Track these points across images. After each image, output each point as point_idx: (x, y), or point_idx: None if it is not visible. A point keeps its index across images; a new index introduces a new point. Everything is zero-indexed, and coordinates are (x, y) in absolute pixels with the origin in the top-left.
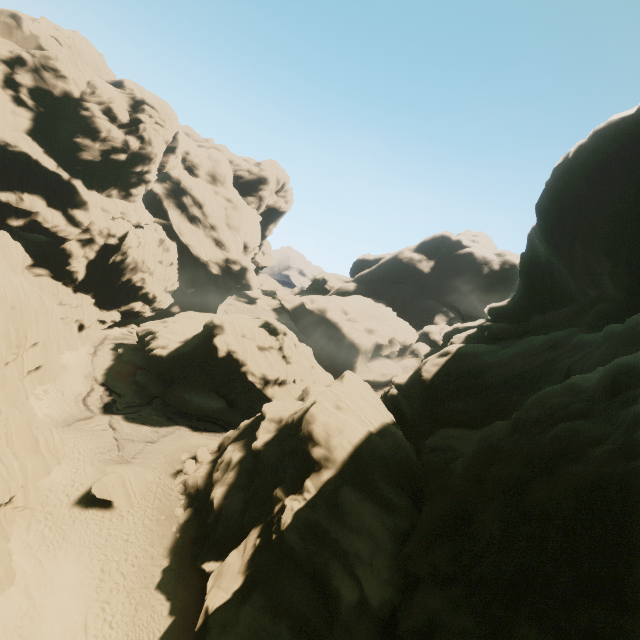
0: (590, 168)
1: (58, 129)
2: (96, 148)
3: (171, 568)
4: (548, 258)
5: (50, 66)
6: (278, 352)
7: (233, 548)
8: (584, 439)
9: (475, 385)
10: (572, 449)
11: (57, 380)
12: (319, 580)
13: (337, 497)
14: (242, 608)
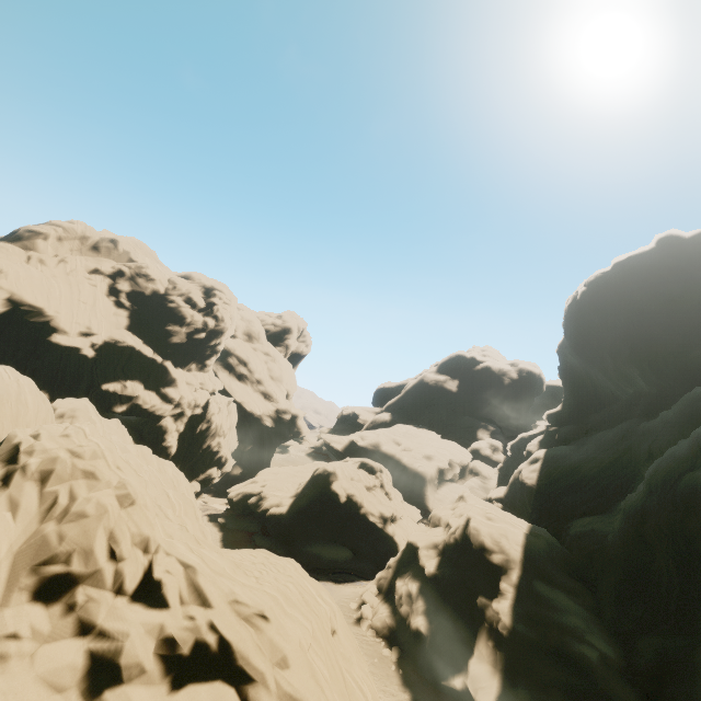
0: (597, 306)
1: (149, 321)
2: (183, 332)
3: (415, 699)
4: (584, 368)
5: (143, 273)
6: (381, 490)
7: (467, 660)
8: None
9: (578, 480)
10: (700, 487)
11: None
12: (561, 653)
13: (534, 589)
14: (517, 691)
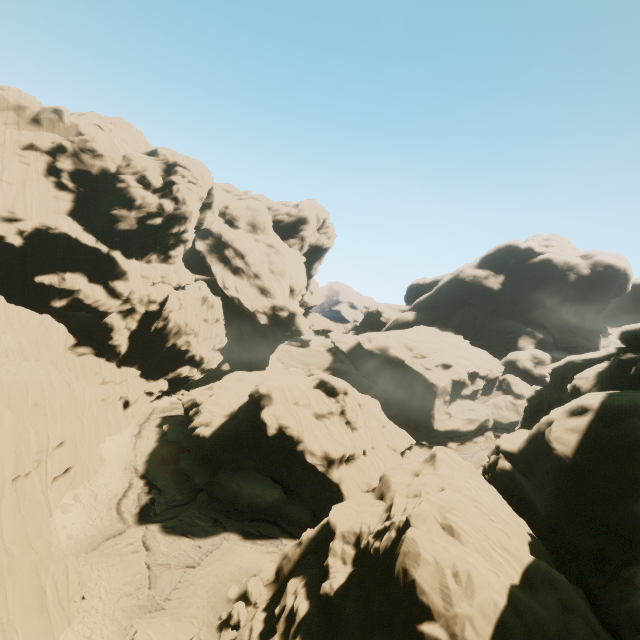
0: None
1: (97, 205)
2: (132, 217)
3: None
4: None
5: (88, 148)
6: (340, 417)
7: None
8: None
9: None
10: None
11: (92, 478)
12: None
13: None
14: None
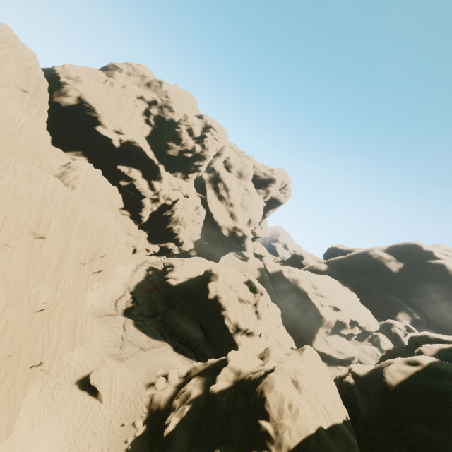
0: None
1: (161, 137)
2: (177, 149)
3: None
4: None
5: (168, 105)
6: (253, 307)
7: None
8: None
9: None
10: None
11: (108, 282)
12: None
13: None
14: None
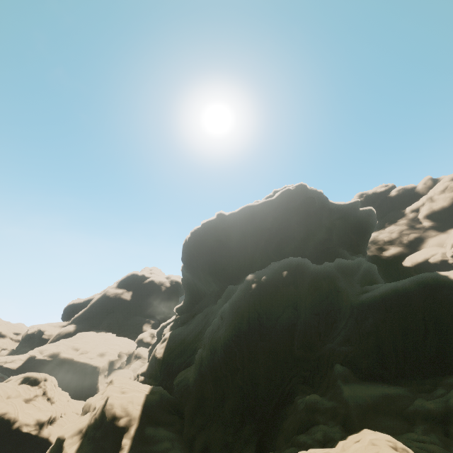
0: (195, 245)
1: None
2: None
3: None
4: (192, 279)
5: None
6: (43, 397)
7: None
8: (219, 334)
9: (184, 347)
10: (218, 339)
11: None
12: None
13: (144, 434)
14: None
